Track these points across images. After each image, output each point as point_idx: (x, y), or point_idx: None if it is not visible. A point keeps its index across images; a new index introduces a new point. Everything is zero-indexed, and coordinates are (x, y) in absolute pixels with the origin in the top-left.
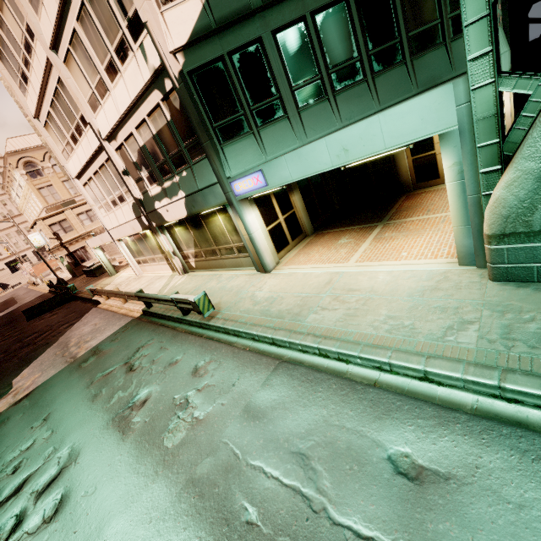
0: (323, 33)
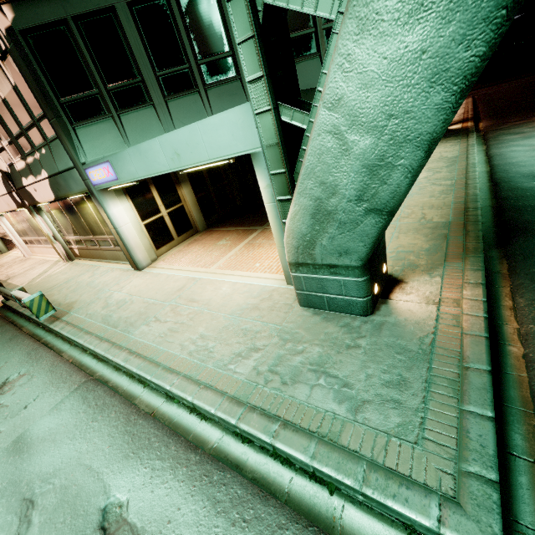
0: (189, 17)
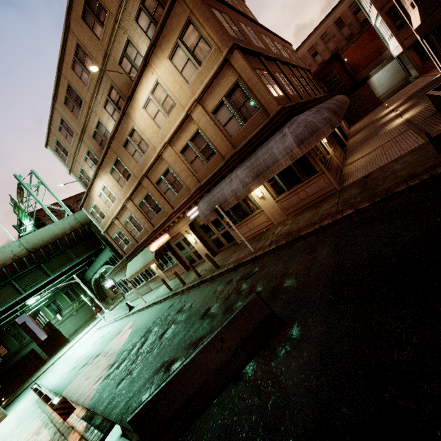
0: None
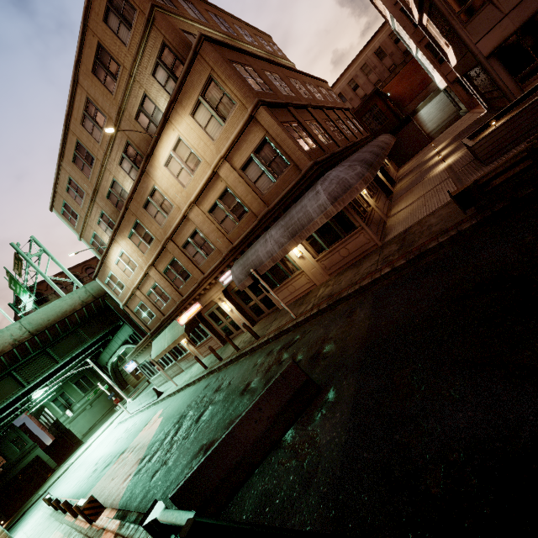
0: None
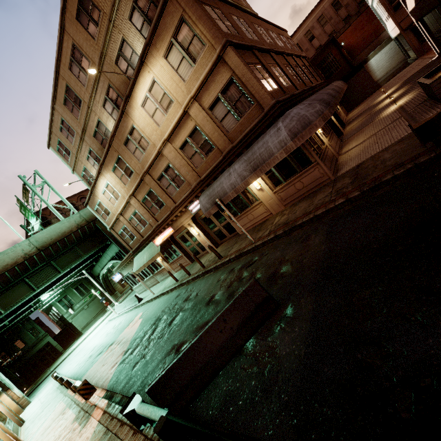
0: None
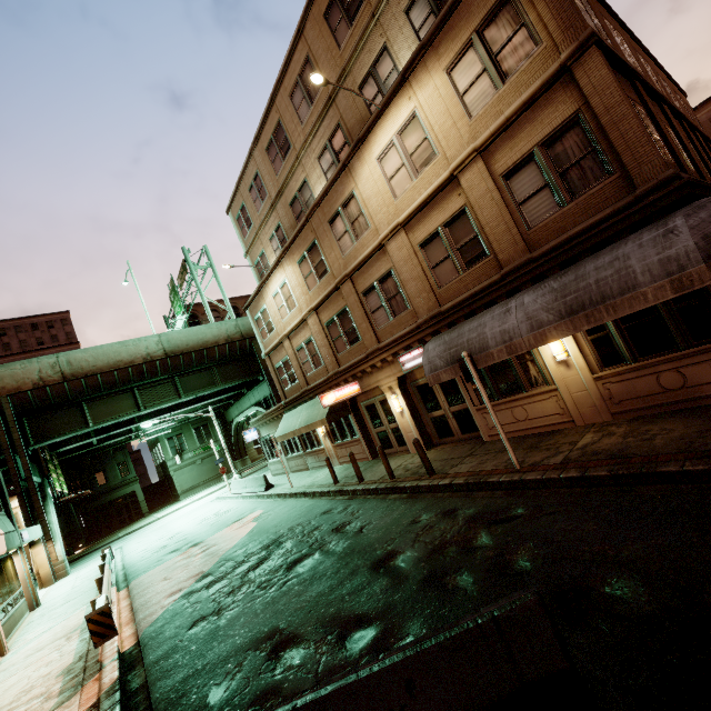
0: None
